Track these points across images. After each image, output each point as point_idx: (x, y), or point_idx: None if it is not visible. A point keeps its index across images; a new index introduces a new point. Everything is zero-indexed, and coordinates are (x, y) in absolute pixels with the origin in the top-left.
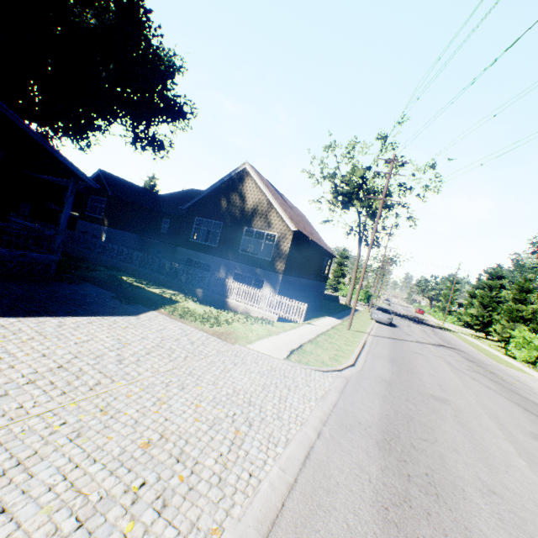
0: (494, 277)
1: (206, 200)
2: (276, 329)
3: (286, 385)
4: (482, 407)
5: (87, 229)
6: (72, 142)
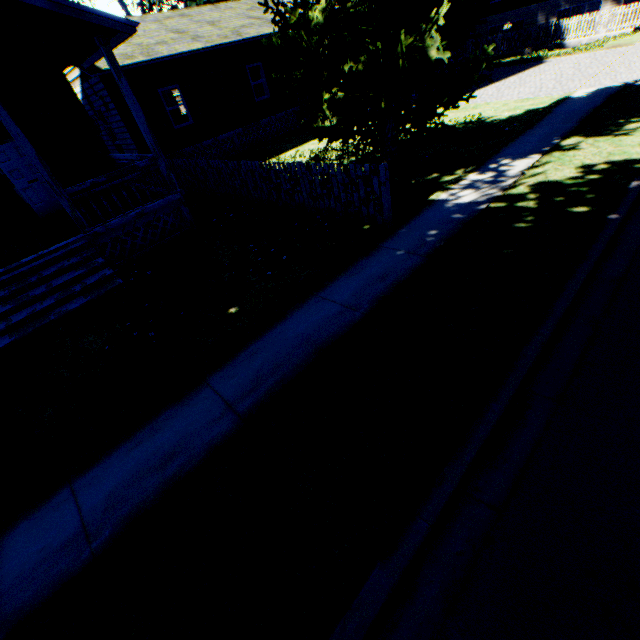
0: None
1: None
2: None
3: None
4: None
5: None
6: None
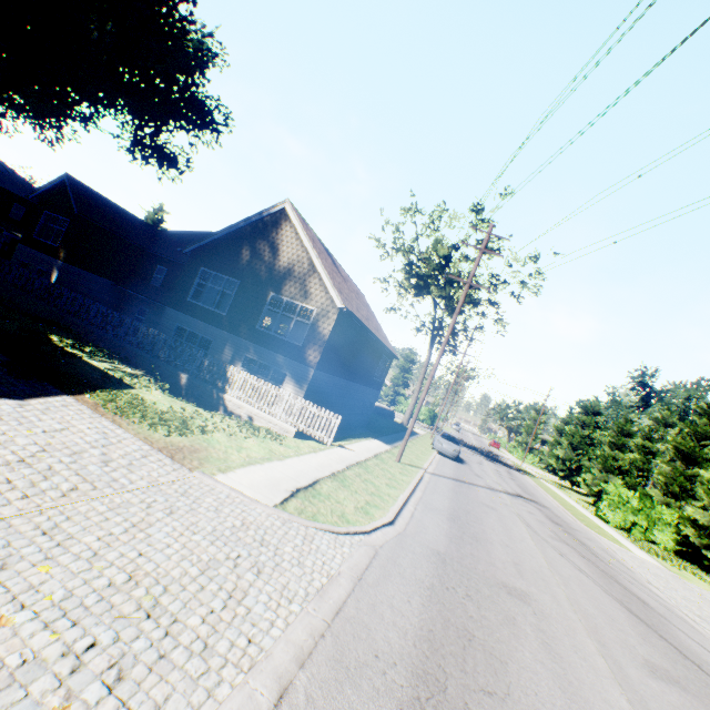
0: (590, 412)
1: (220, 245)
2: (285, 451)
3: (256, 562)
4: (575, 608)
5: (31, 261)
6: (33, 128)
